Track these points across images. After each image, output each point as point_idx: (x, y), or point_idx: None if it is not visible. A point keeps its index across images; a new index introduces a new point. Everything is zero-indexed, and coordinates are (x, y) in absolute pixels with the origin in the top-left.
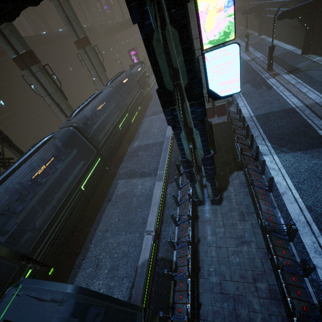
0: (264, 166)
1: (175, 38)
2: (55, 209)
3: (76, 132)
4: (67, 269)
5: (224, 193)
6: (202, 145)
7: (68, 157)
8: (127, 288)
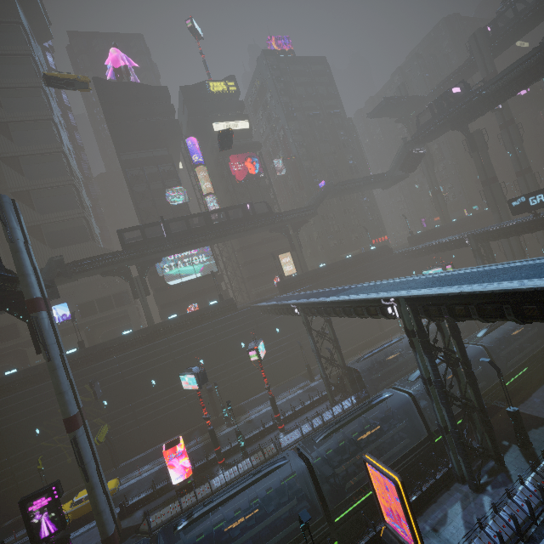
0: None
1: None
2: None
3: None
4: None
5: None
6: None
7: None
8: None
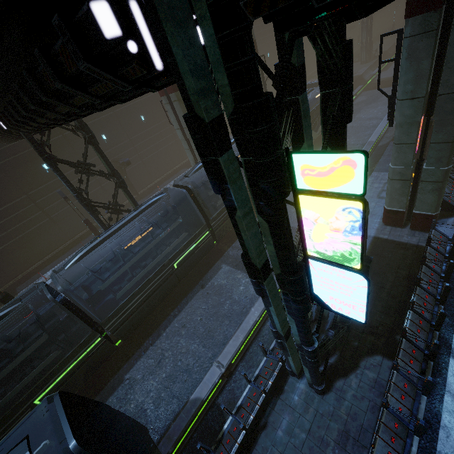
0: (431, 388)
1: (264, 227)
2: (141, 281)
3: (188, 197)
4: (135, 346)
5: (338, 381)
6: (299, 334)
7: (169, 227)
8: (173, 411)
